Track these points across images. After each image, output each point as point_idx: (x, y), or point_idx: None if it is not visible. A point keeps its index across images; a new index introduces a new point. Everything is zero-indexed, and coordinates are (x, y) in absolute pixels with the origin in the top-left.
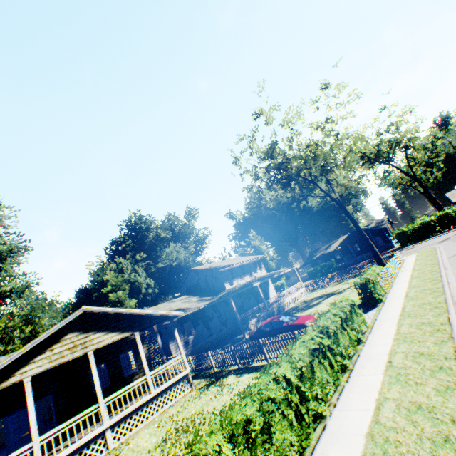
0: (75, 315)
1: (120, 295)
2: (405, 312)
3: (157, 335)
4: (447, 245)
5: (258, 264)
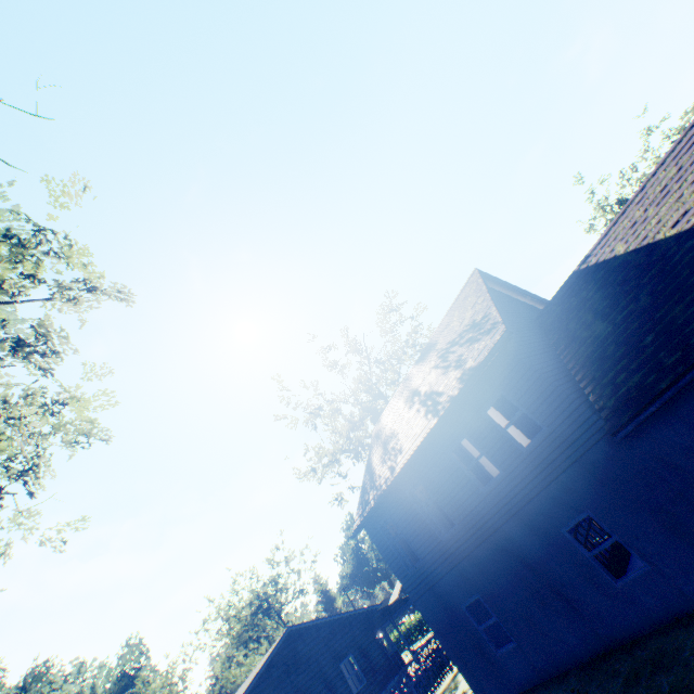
0: None
1: None
2: None
3: None
4: None
5: None
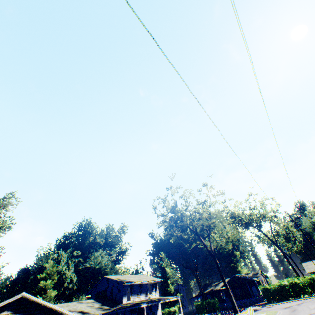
0: (16, 297)
1: (48, 283)
2: None
3: None
4: (284, 312)
5: (155, 286)
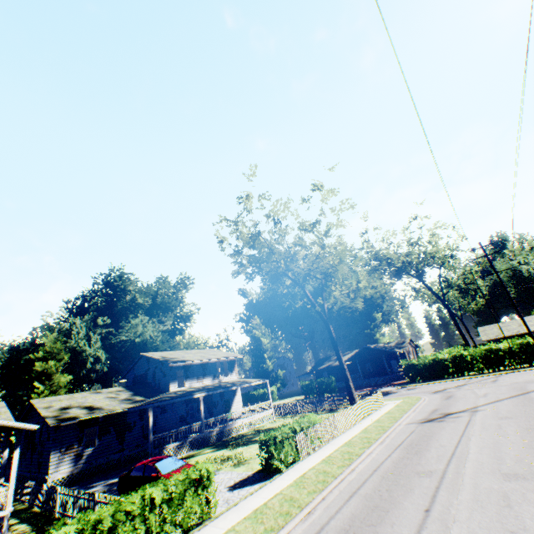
0: None
1: (49, 366)
2: (264, 506)
3: (6, 447)
4: (431, 400)
5: (231, 365)
